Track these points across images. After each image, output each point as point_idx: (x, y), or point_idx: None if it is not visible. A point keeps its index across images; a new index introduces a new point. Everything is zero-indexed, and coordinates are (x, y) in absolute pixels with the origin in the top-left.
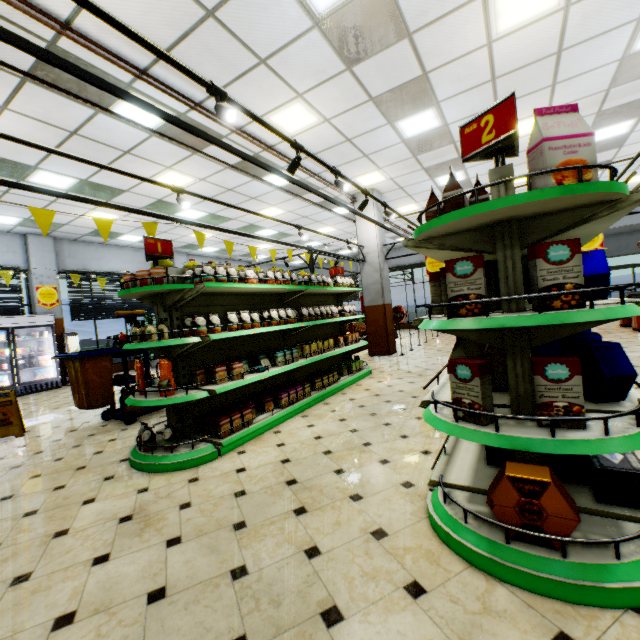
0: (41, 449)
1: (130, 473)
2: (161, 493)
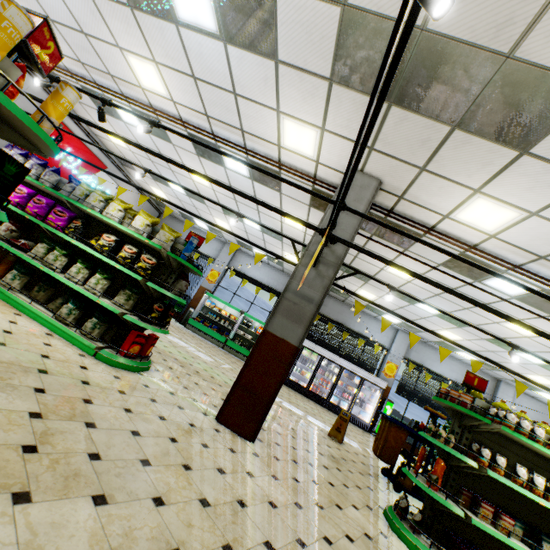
0: (345, 458)
1: (381, 517)
2: (393, 548)
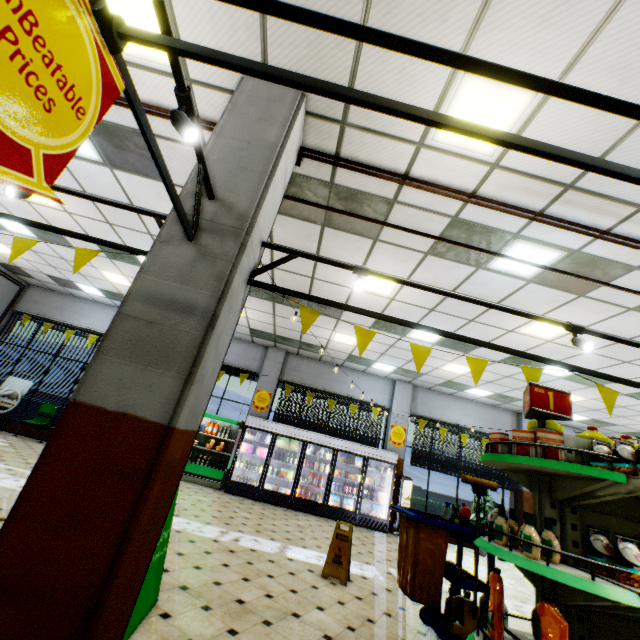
0: (354, 623)
1: None
2: None
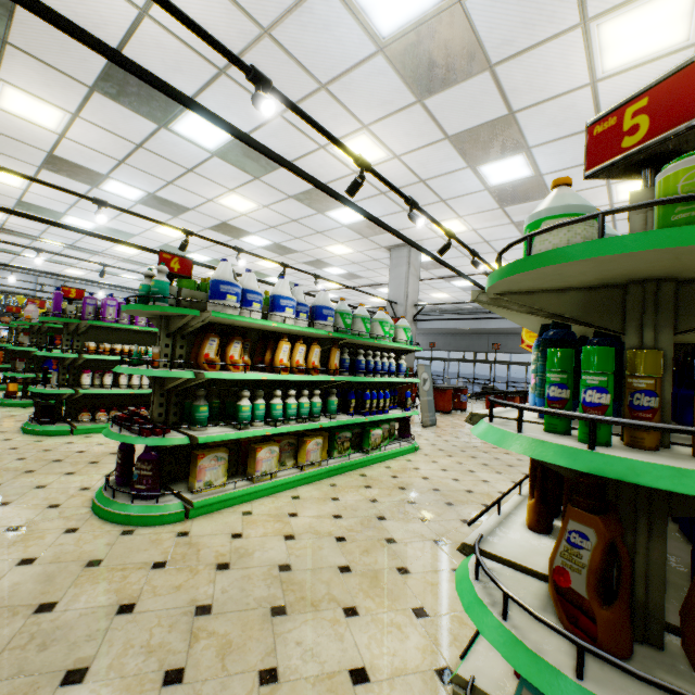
0: None
1: None
2: None
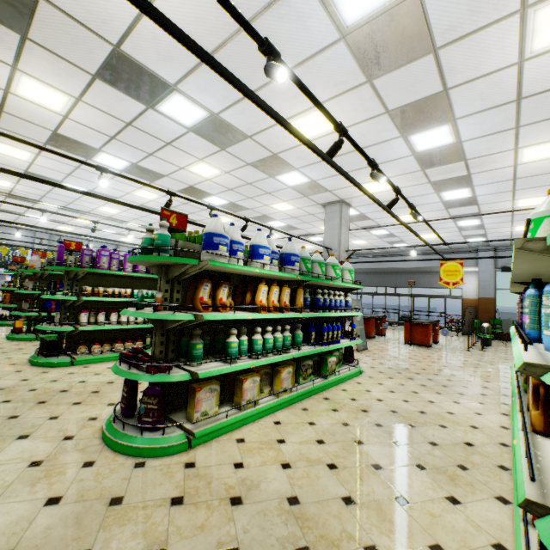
0: None
1: None
2: None
